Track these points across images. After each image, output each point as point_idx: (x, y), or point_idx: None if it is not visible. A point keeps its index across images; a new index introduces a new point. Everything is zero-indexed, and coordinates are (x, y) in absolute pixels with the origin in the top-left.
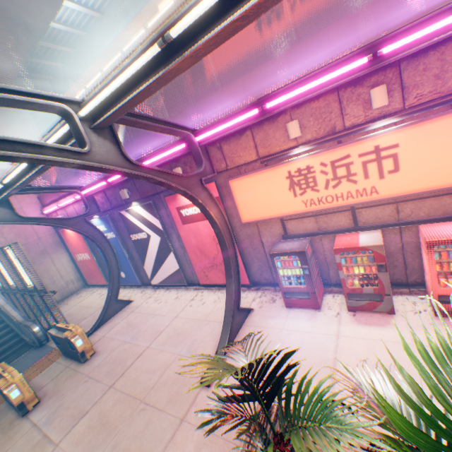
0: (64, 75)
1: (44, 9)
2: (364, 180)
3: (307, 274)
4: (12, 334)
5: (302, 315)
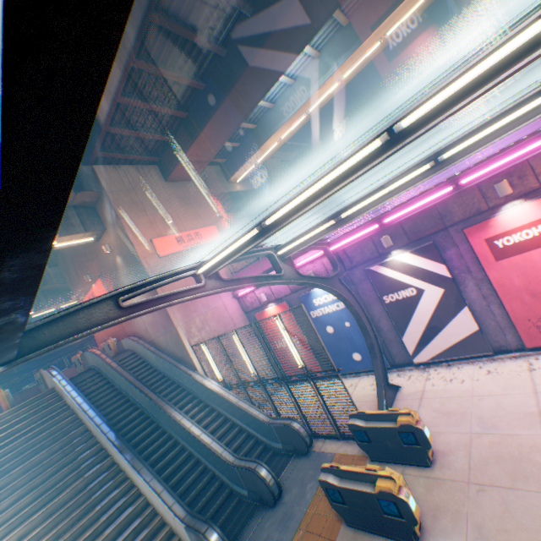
0: (238, 154)
1: (271, 77)
2: None
3: None
4: (252, 440)
5: None
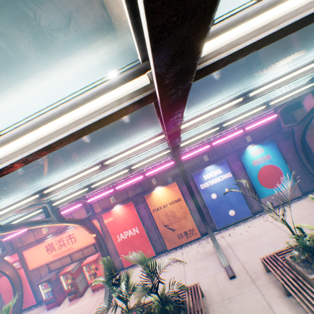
0: None
1: None
2: (69, 244)
3: (53, 288)
4: None
5: (52, 311)
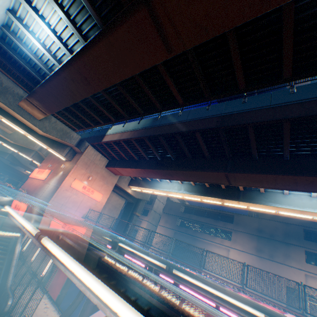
0: (139, 181)
1: (156, 176)
2: None
3: None
4: None
5: None
